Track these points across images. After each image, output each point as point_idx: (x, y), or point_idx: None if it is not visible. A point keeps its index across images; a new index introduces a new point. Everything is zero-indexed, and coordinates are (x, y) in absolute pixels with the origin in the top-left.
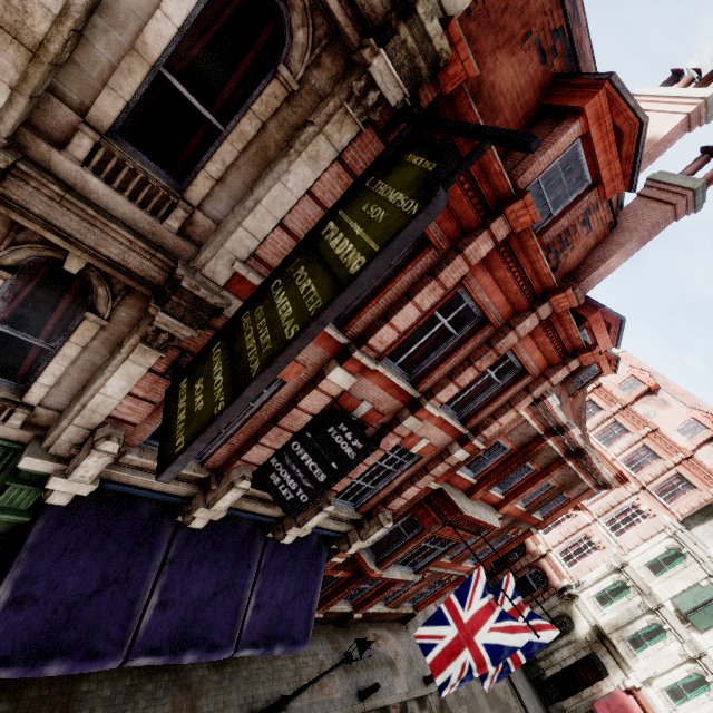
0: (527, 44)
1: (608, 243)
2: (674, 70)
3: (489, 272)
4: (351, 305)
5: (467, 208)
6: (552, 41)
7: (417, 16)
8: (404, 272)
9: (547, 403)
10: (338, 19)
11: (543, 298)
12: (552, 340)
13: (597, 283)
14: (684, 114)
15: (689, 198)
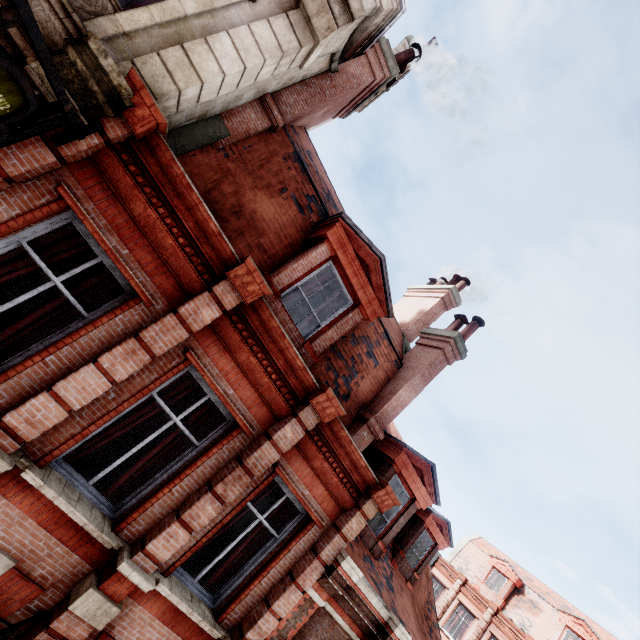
0: (285, 195)
1: (397, 378)
2: (431, 279)
3: (229, 353)
4: (6, 363)
5: (185, 264)
6: (307, 201)
7: (89, 49)
8: (96, 325)
9: (344, 574)
10: (16, 41)
11: (306, 401)
12: (334, 467)
13: (394, 417)
14: (440, 297)
15: (452, 345)
